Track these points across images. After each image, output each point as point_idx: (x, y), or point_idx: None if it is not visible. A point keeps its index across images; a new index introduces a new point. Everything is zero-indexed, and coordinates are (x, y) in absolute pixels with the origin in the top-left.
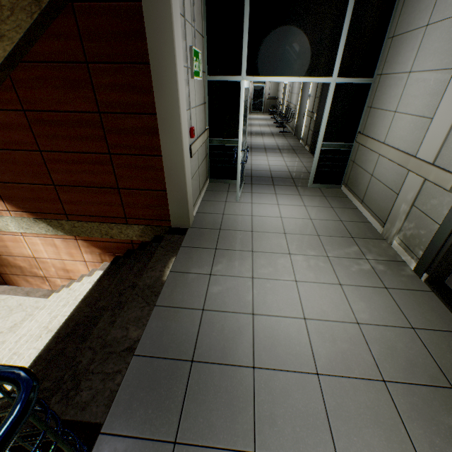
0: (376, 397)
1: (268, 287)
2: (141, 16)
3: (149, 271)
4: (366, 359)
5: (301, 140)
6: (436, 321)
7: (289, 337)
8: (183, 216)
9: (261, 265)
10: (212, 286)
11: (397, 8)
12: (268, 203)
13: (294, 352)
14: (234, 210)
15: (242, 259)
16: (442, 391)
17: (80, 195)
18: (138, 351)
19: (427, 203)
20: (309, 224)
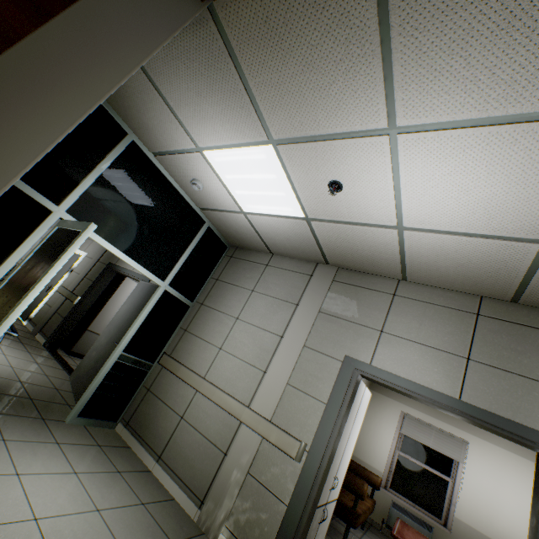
0: None
1: None
2: None
3: None
4: None
5: (30, 320)
6: None
7: None
8: None
9: None
10: None
11: (223, 261)
12: None
13: None
14: None
15: None
16: None
17: None
18: None
19: (268, 471)
20: (102, 528)
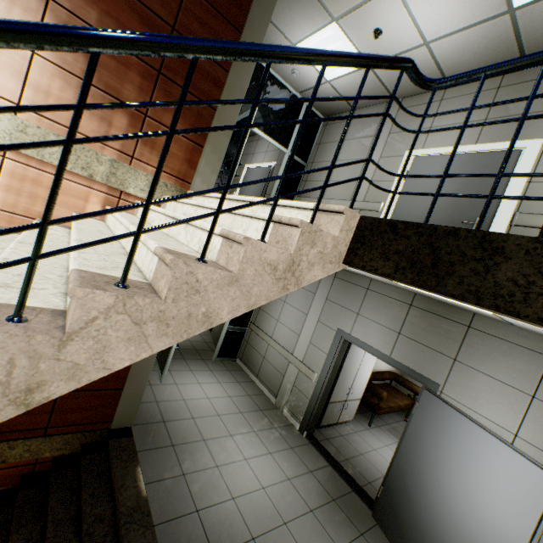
0: (312, 522)
1: (231, 470)
2: None
3: (123, 491)
4: (301, 501)
5: None
6: (317, 462)
7: (262, 506)
8: (131, 413)
9: (217, 451)
10: (192, 485)
11: None
12: (190, 383)
13: (269, 514)
14: (165, 394)
15: (201, 450)
16: (331, 503)
17: None
18: None
19: (302, 385)
20: (231, 402)
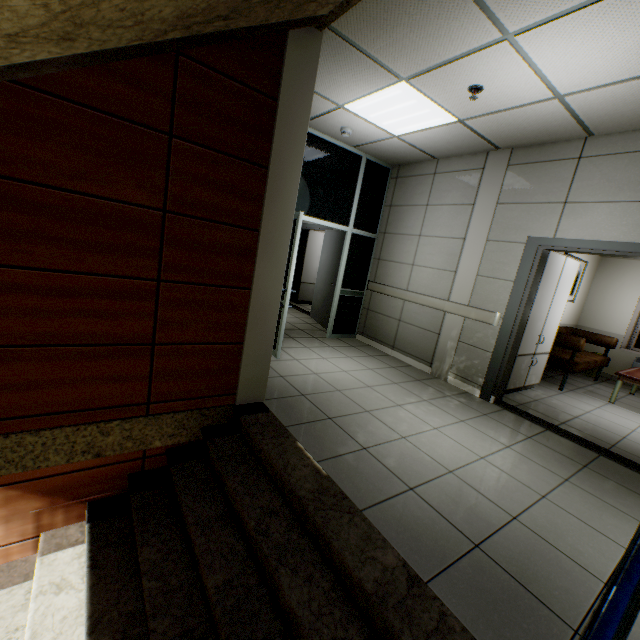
0: (578, 493)
1: (425, 441)
2: (271, 115)
3: (291, 472)
4: (543, 470)
5: None
6: (530, 428)
7: (496, 478)
8: (260, 382)
9: (393, 422)
10: (384, 460)
11: (390, 185)
12: (313, 358)
13: (513, 488)
14: (288, 369)
15: (370, 422)
16: (585, 470)
17: (43, 365)
18: (423, 575)
19: (473, 337)
20: (376, 374)
